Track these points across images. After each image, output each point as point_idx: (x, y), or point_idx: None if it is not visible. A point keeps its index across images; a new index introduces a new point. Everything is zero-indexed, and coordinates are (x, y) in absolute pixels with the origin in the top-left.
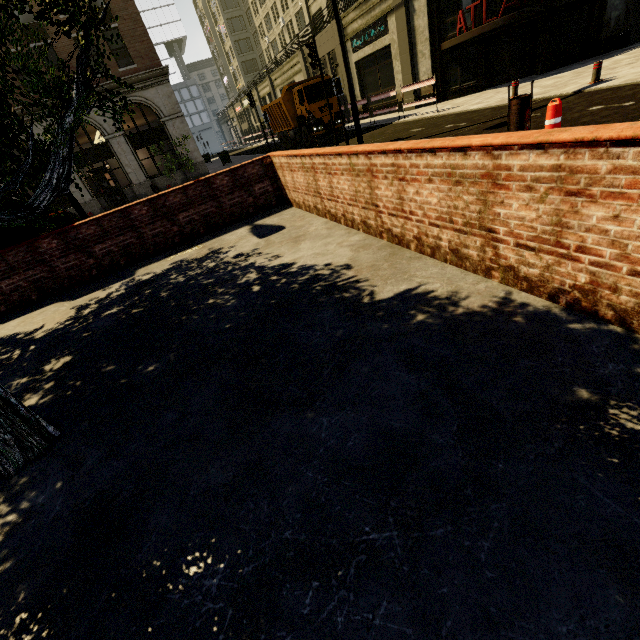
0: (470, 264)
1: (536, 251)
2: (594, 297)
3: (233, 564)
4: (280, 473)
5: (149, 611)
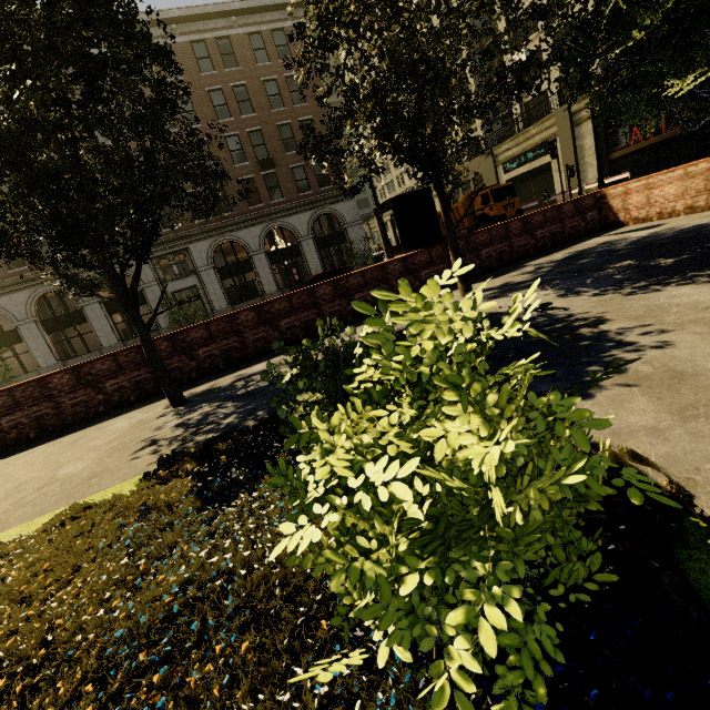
0: None
1: None
2: None
3: None
4: None
5: None
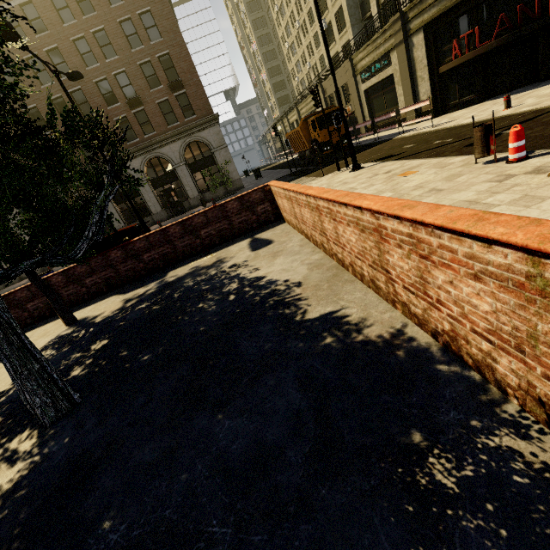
0: (383, 294)
1: (415, 295)
2: (457, 343)
3: (129, 526)
4: (183, 461)
5: (75, 547)
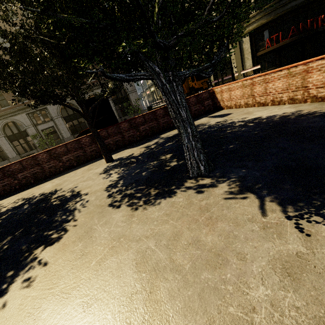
0: None
1: None
2: None
3: None
4: None
5: None
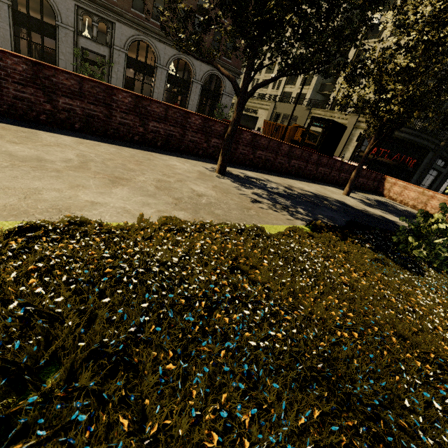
0: None
1: None
2: None
3: None
4: None
5: None
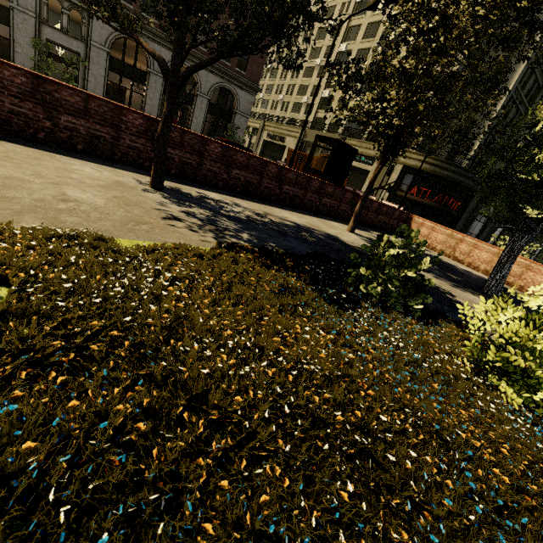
0: None
1: None
2: None
3: None
4: None
5: None
